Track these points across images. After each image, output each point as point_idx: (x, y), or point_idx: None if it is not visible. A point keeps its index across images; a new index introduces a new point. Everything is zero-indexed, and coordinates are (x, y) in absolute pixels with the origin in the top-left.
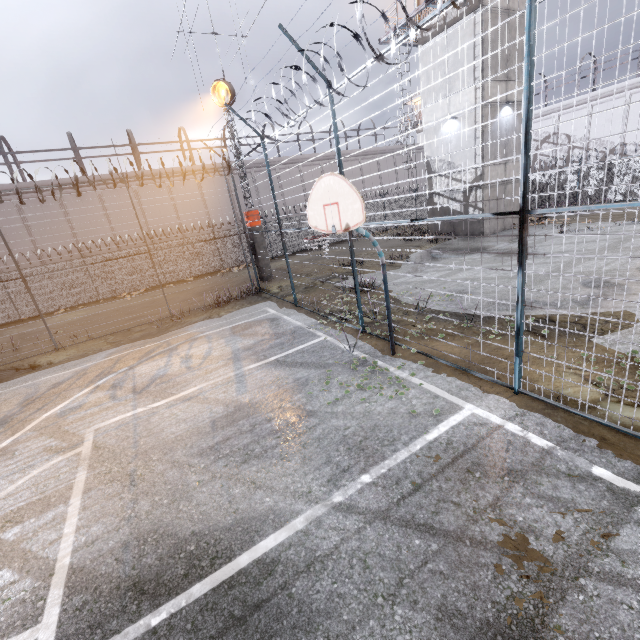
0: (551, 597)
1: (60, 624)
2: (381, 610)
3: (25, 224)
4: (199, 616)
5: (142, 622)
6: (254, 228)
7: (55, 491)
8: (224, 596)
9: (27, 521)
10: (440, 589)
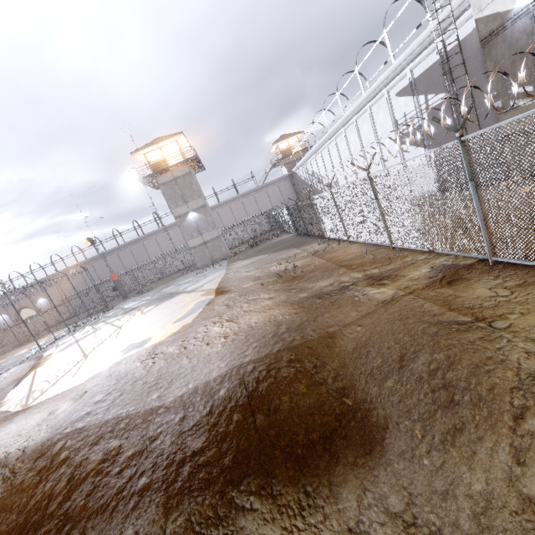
0: None
1: None
2: None
3: (83, 277)
4: None
5: None
6: (114, 281)
7: None
8: None
9: None
10: None
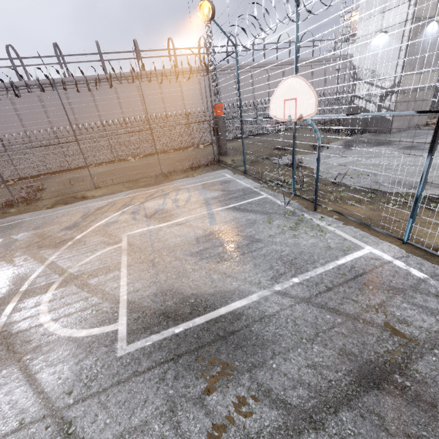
0: (413, 355)
1: (128, 324)
2: (305, 345)
3: (70, 106)
4: (200, 332)
5: (170, 330)
6: (218, 117)
7: (111, 264)
8: (213, 325)
9: (100, 276)
10: (342, 341)
